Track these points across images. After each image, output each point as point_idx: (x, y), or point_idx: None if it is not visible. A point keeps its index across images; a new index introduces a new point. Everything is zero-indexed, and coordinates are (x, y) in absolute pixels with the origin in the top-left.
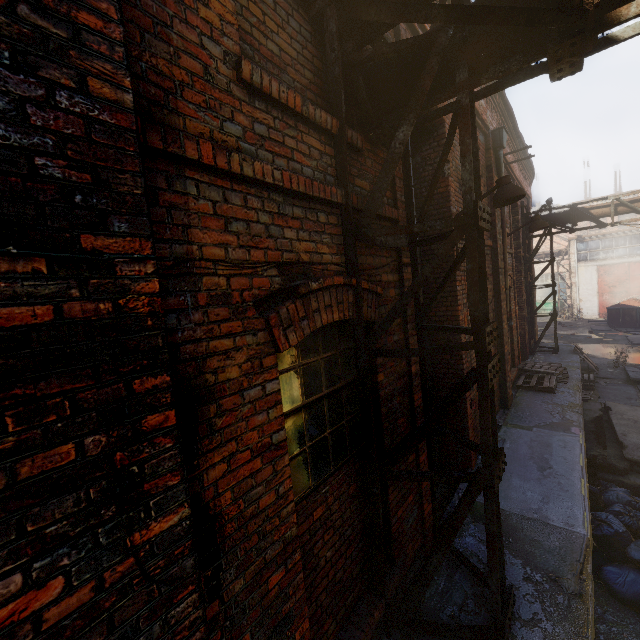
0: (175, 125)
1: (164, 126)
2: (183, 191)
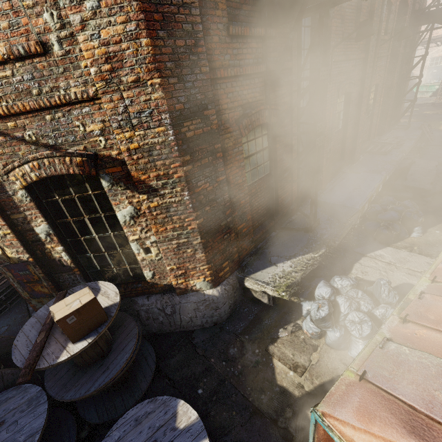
0: (214, 66)
1: (212, 70)
2: (217, 89)
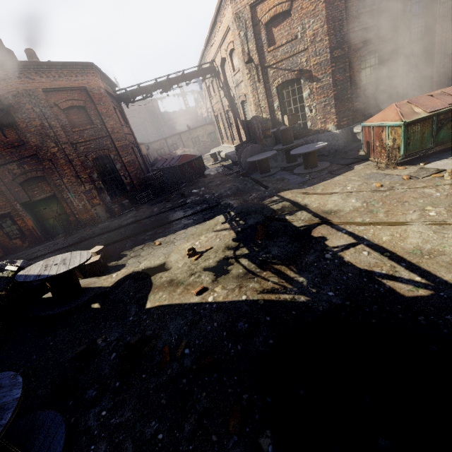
0: (349, 28)
1: (348, 30)
2: (349, 37)
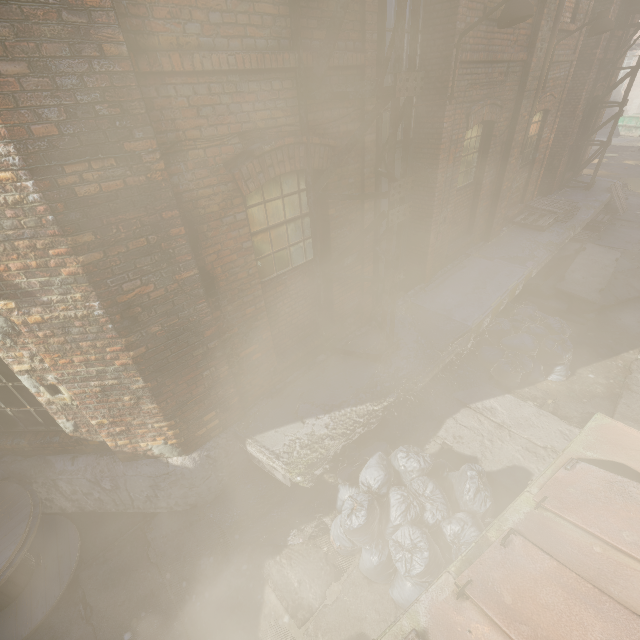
0: (153, 45)
1: (147, 53)
2: (167, 95)
